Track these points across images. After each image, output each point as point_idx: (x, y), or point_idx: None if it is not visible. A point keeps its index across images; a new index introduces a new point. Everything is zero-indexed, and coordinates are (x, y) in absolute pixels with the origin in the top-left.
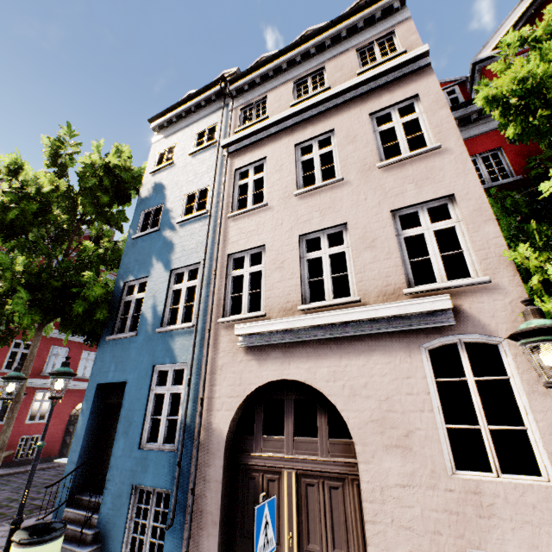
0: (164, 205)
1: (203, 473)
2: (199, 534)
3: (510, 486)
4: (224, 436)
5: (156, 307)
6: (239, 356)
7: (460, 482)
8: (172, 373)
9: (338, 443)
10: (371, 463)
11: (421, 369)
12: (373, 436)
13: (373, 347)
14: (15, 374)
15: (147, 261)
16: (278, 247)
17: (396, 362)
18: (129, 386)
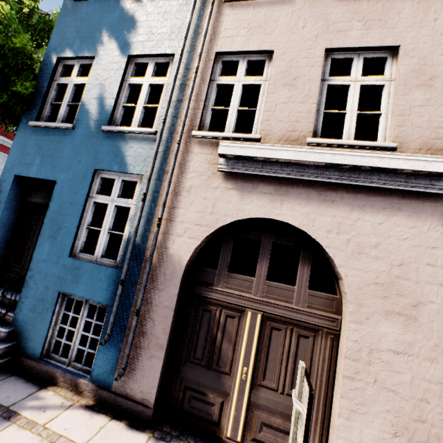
0: None
1: (152, 296)
2: (140, 353)
3: None
4: (183, 265)
5: (104, 99)
6: (215, 181)
7: None
8: (119, 183)
9: (319, 296)
10: (364, 325)
11: None
12: (372, 299)
13: (398, 206)
14: None
15: (93, 36)
16: (292, 58)
17: (423, 228)
18: (60, 187)
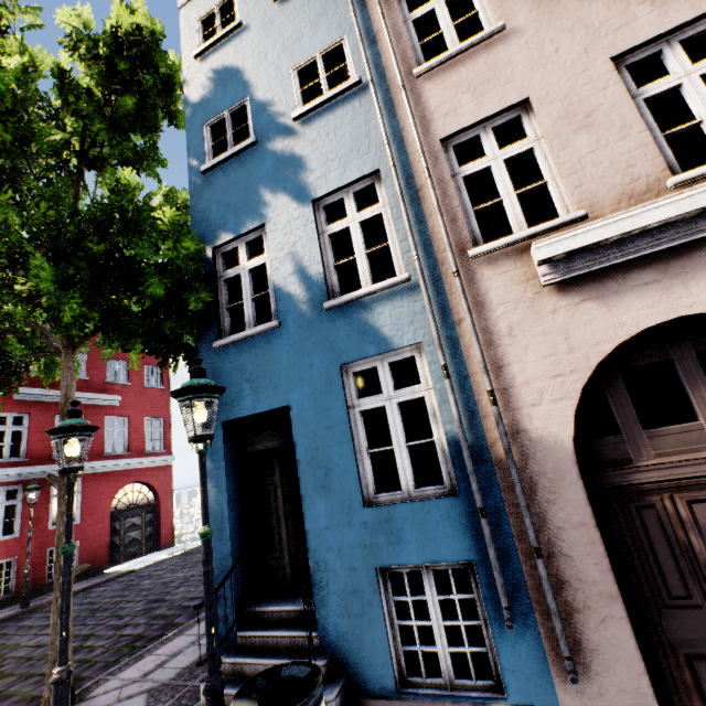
0: (250, 100)
1: (543, 517)
2: (578, 622)
3: None
4: (569, 446)
5: (305, 269)
6: (546, 303)
7: None
8: (386, 369)
9: None
10: None
11: None
12: None
13: None
14: (75, 422)
15: (250, 201)
16: (565, 94)
17: None
18: (299, 412)
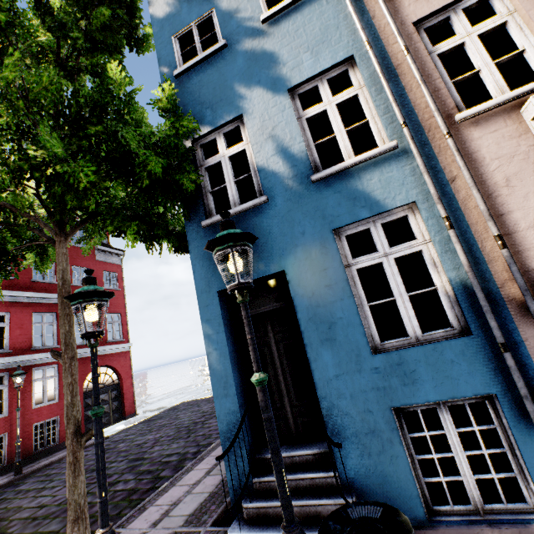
0: (216, 11)
1: None
2: None
3: None
4: None
5: (287, 149)
6: None
7: None
8: (379, 229)
9: None
10: None
11: None
12: None
13: None
14: (93, 288)
15: (225, 96)
16: None
17: None
18: (295, 275)
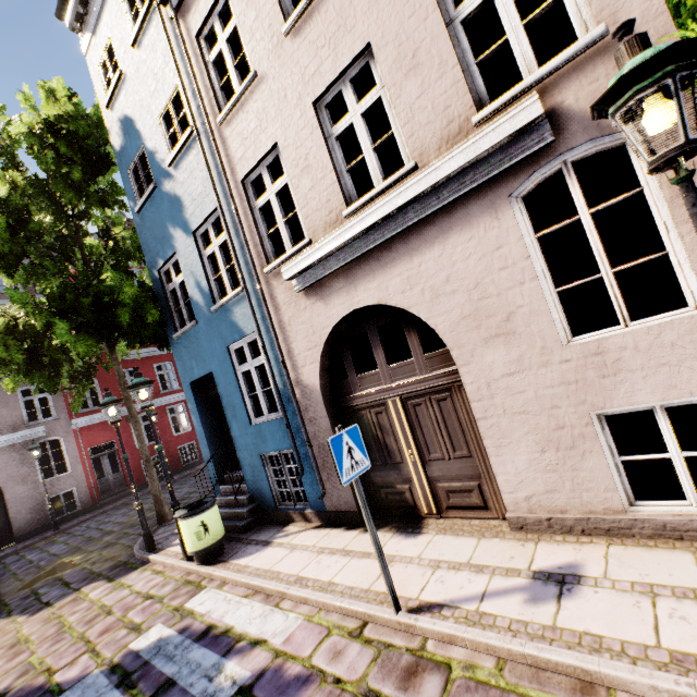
0: (144, 148)
1: (313, 427)
2: (329, 474)
3: (641, 332)
4: (318, 389)
5: (200, 285)
6: (301, 303)
7: (577, 349)
8: (247, 347)
9: (435, 356)
10: (471, 364)
11: (514, 230)
12: (468, 335)
13: (448, 226)
14: (108, 400)
15: (165, 235)
16: (293, 139)
17: (480, 234)
18: (216, 375)
